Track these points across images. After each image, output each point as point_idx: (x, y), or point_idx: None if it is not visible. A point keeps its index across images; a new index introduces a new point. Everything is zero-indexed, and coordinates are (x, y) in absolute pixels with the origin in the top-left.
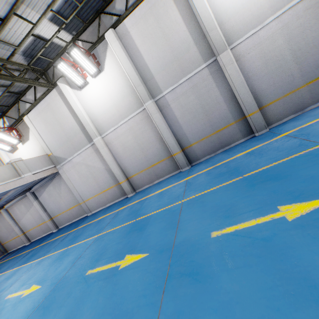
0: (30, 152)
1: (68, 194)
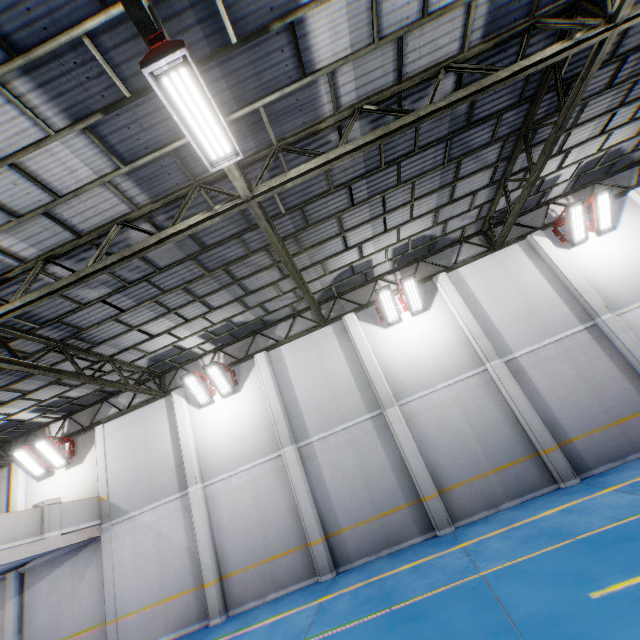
0: (70, 486)
1: (92, 592)
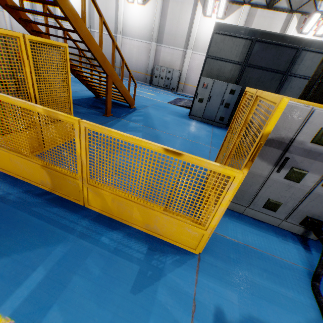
0: None
1: None
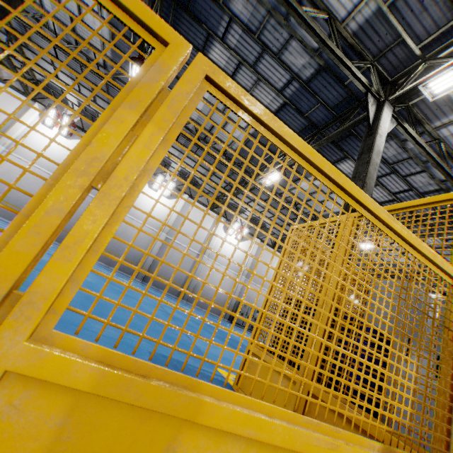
0: None
1: None
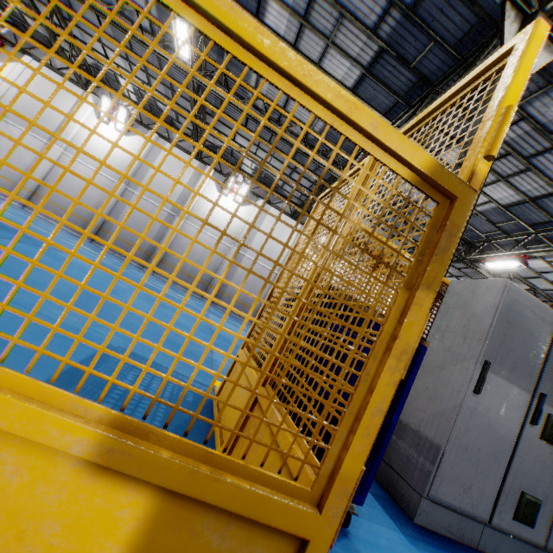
0: None
1: None
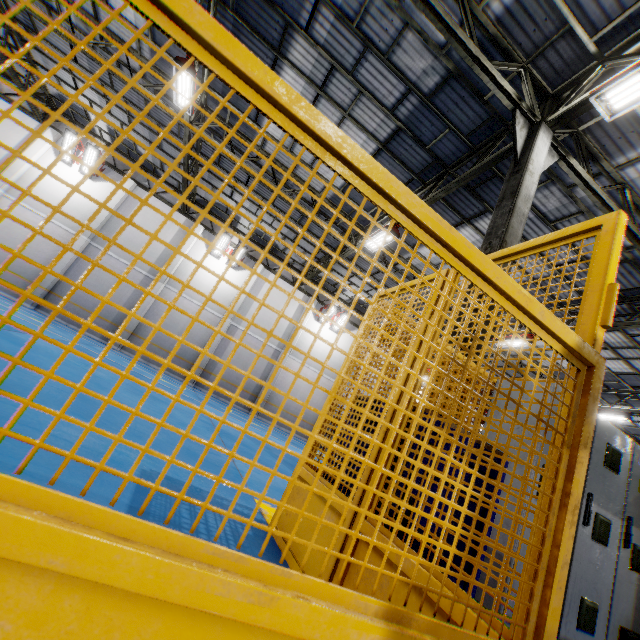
0: None
1: None
